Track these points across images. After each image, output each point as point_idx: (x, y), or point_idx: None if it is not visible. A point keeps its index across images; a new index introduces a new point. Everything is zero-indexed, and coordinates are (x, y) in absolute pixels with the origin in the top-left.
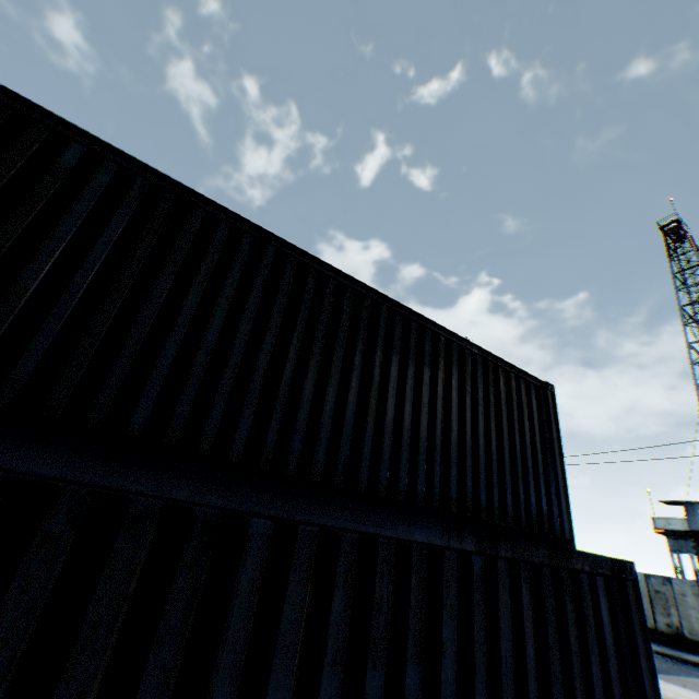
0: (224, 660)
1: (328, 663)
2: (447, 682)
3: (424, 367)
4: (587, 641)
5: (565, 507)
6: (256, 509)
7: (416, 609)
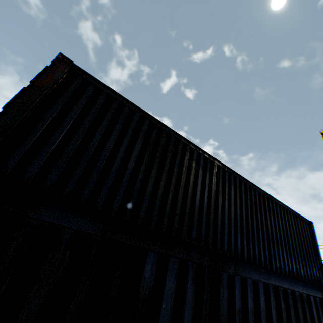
0: None
1: None
2: None
3: (278, 219)
4: None
5: None
6: (309, 293)
7: None
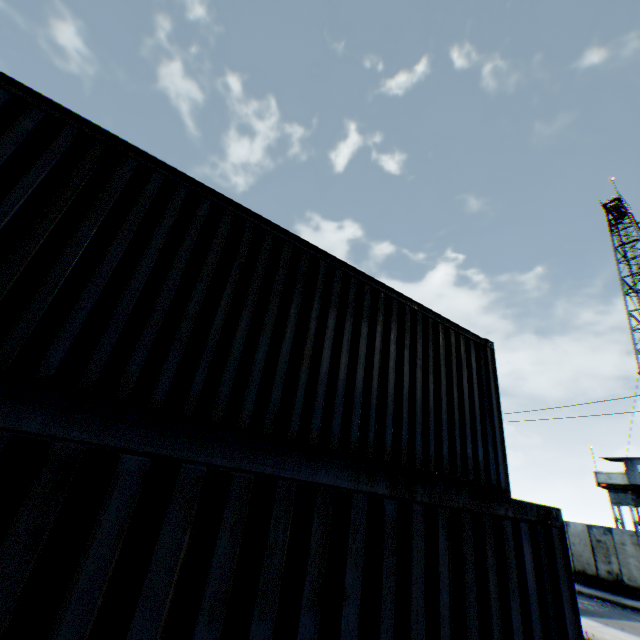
0: (71, 609)
1: (204, 612)
2: (347, 631)
3: (362, 321)
4: (508, 588)
5: (501, 458)
6: (129, 445)
7: (316, 555)
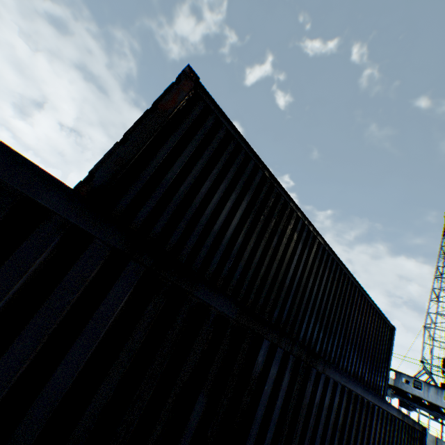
0: (370, 442)
1: None
2: None
3: (362, 317)
4: None
5: (386, 385)
6: (376, 403)
7: (390, 435)
